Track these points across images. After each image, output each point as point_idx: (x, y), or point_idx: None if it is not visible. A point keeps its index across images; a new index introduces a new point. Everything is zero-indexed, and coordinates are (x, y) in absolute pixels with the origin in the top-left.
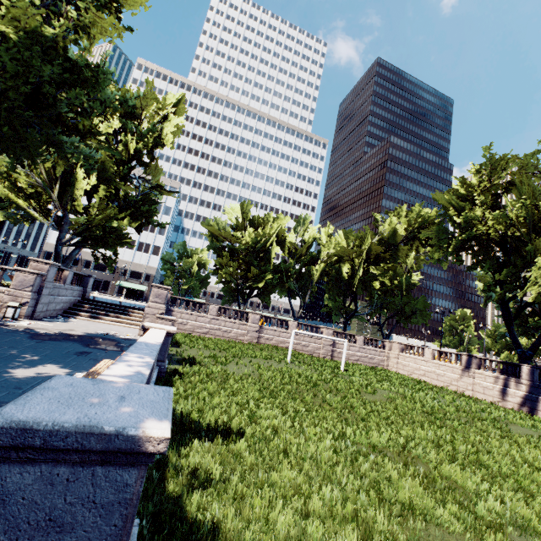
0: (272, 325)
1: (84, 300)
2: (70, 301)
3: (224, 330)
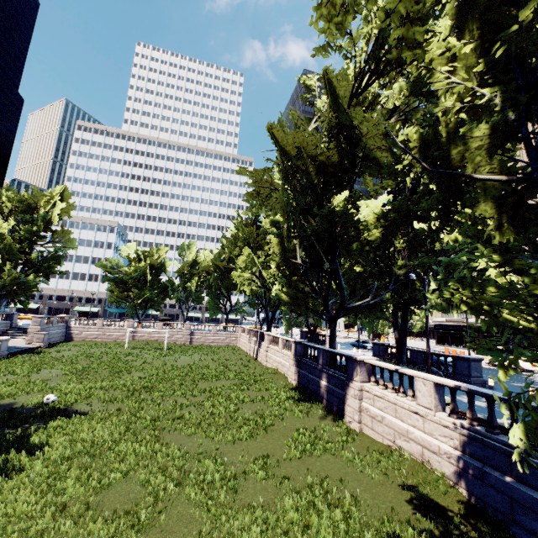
0: (145, 327)
1: (11, 328)
2: None
3: (108, 335)
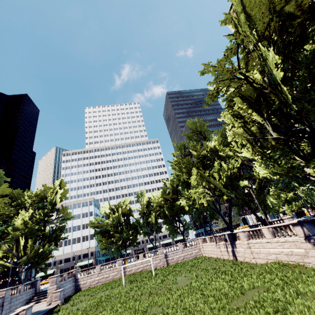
0: (130, 262)
1: (36, 294)
2: (26, 299)
3: (106, 277)
